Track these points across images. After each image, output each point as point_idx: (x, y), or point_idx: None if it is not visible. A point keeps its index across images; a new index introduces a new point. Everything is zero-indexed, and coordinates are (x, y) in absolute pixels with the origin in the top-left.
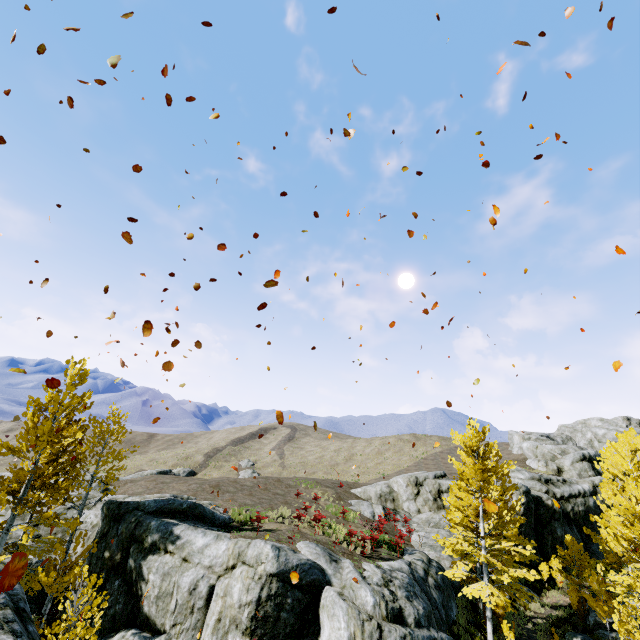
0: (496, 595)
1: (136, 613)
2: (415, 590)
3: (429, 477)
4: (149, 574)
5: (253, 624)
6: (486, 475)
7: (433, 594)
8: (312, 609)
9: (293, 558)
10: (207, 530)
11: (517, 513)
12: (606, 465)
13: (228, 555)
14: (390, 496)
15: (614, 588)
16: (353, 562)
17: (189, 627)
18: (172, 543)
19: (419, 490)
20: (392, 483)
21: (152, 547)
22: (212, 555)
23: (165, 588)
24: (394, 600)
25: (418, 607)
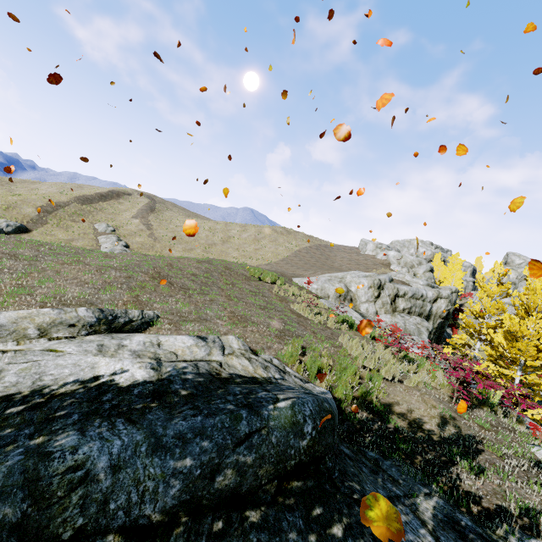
0: None
1: None
2: None
3: (387, 281)
4: None
5: None
6: None
7: None
8: None
9: None
10: None
11: (440, 317)
12: (448, 277)
13: None
14: (348, 296)
15: None
16: None
17: None
18: None
19: (380, 293)
20: (351, 283)
21: None
22: None
23: None
24: None
25: None
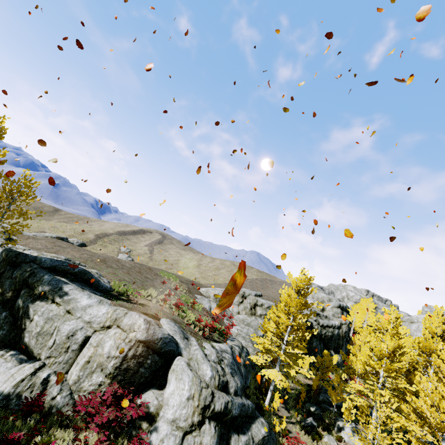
0: (284, 381)
1: (17, 340)
2: (235, 368)
3: (252, 294)
4: (34, 315)
5: (116, 372)
6: (303, 308)
7: (242, 370)
8: (163, 369)
9: (159, 332)
10: (92, 294)
11: None
12: (350, 314)
13: (106, 318)
14: None
15: (345, 387)
16: (197, 340)
17: (61, 361)
18: (60, 297)
19: (243, 300)
20: None
21: (41, 295)
22: (93, 314)
23: (47, 329)
24: (224, 375)
25: (237, 381)
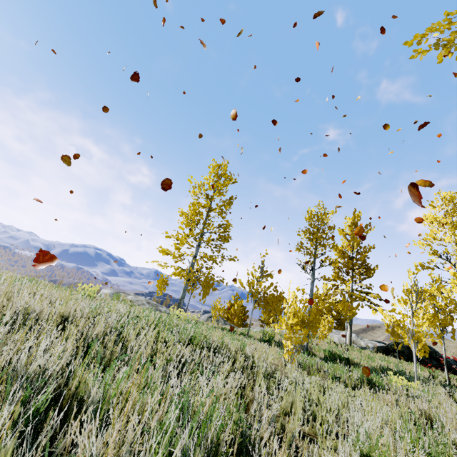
0: None
1: None
2: None
3: None
4: None
5: None
6: None
7: None
8: None
9: None
10: None
11: None
12: None
13: None
14: None
15: None
16: None
17: None
18: None
19: None
20: None
21: None
22: None
23: None
24: None
25: None
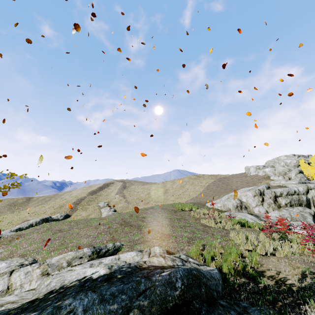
0: None
1: None
2: None
3: (264, 189)
4: None
5: None
6: None
7: None
8: None
9: None
10: None
11: None
12: None
13: None
14: (242, 205)
15: None
16: None
17: None
18: None
19: (263, 198)
20: (241, 197)
21: None
22: None
23: None
24: None
25: None
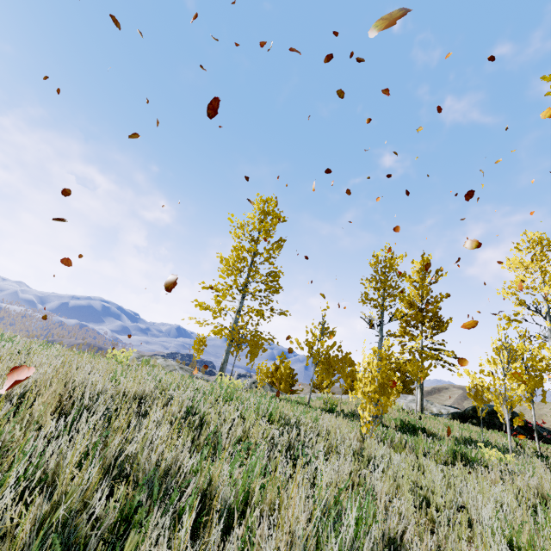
0: None
1: None
2: None
3: None
4: None
5: None
6: None
7: None
8: None
9: None
10: None
11: None
12: None
13: None
14: None
15: None
16: None
17: None
18: None
19: None
20: None
21: None
22: None
23: None
24: None
25: None
